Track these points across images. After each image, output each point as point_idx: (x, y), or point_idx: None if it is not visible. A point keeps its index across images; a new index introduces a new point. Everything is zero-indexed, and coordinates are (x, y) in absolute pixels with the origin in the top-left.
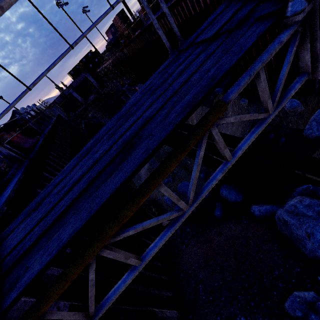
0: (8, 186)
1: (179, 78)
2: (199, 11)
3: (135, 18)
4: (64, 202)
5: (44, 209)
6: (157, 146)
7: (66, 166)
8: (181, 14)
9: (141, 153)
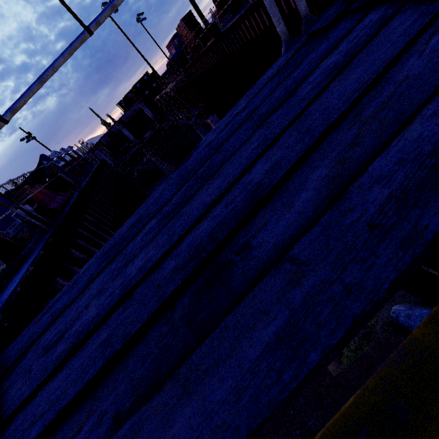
0: (21, 268)
1: (337, 82)
2: None
3: (207, 23)
4: (45, 404)
5: (14, 391)
6: (341, 338)
7: (83, 269)
8: None
9: (264, 342)
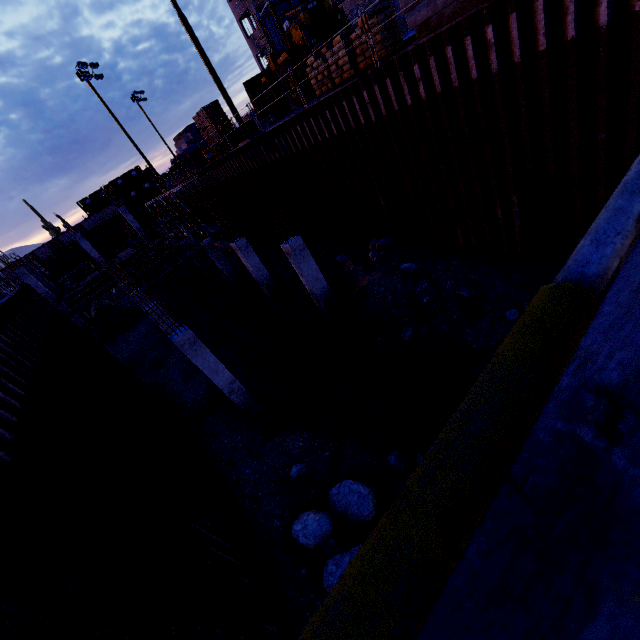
0: None
1: None
2: (375, 119)
3: (241, 119)
4: None
5: None
6: None
7: None
8: (339, 122)
9: None
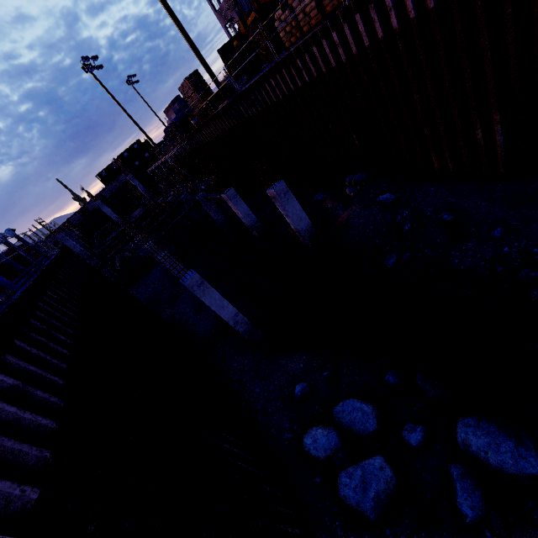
0: None
1: None
2: (346, 59)
3: (219, 82)
4: None
5: None
6: None
7: None
8: (310, 68)
9: None
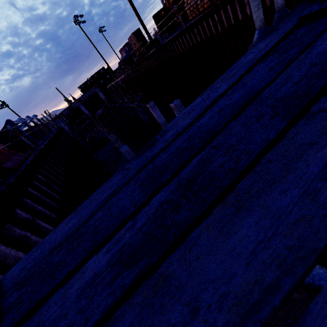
0: None
1: None
2: (221, 30)
3: (151, 37)
4: None
5: None
6: None
7: None
8: (201, 34)
9: None
